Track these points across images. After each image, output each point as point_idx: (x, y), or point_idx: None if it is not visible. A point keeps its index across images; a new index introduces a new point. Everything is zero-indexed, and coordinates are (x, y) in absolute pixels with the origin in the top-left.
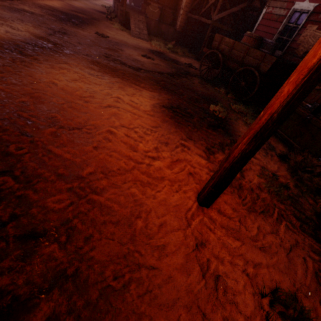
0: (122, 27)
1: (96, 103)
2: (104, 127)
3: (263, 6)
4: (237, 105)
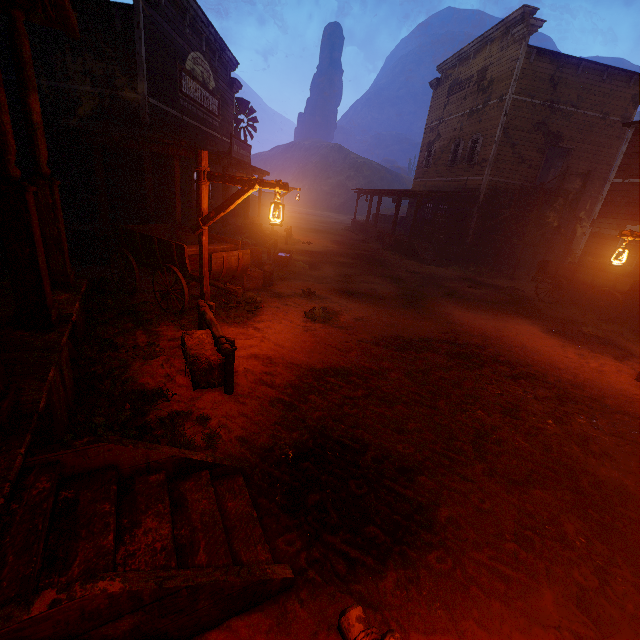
0: (406, 256)
1: (508, 332)
2: (536, 346)
3: (579, 221)
4: (609, 324)
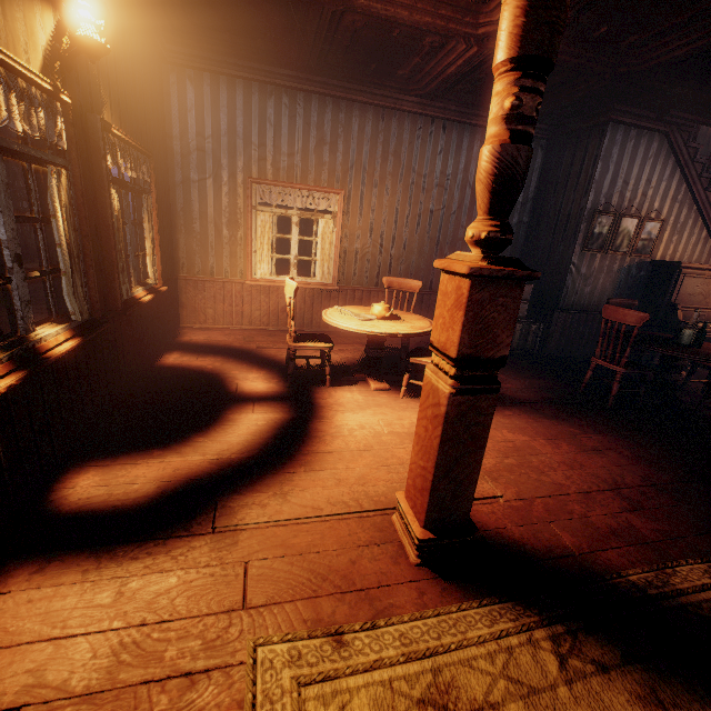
0: None
1: None
2: None
3: None
4: None
